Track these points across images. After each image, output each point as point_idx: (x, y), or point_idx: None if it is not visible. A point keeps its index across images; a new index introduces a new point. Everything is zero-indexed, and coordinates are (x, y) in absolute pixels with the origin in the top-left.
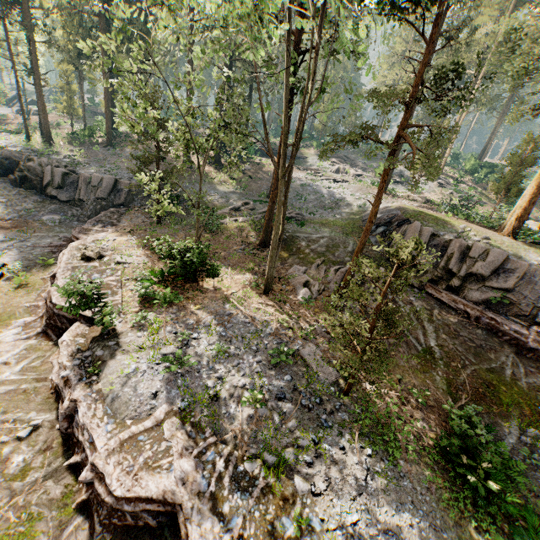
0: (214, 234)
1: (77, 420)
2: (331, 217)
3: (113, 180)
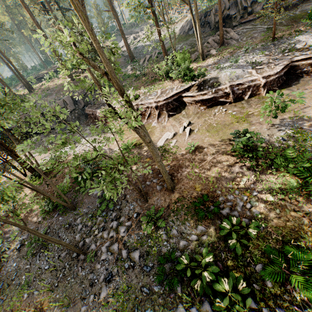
0: (145, 75)
1: (236, 89)
2: (167, 46)
3: (69, 97)
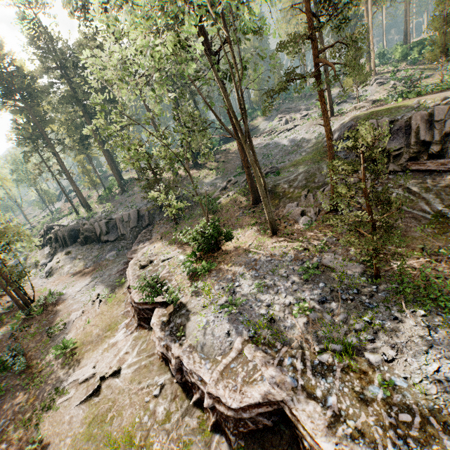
0: (217, 212)
1: (185, 370)
2: (298, 157)
3: (136, 211)
